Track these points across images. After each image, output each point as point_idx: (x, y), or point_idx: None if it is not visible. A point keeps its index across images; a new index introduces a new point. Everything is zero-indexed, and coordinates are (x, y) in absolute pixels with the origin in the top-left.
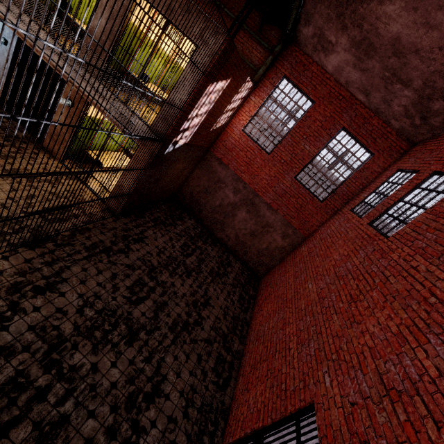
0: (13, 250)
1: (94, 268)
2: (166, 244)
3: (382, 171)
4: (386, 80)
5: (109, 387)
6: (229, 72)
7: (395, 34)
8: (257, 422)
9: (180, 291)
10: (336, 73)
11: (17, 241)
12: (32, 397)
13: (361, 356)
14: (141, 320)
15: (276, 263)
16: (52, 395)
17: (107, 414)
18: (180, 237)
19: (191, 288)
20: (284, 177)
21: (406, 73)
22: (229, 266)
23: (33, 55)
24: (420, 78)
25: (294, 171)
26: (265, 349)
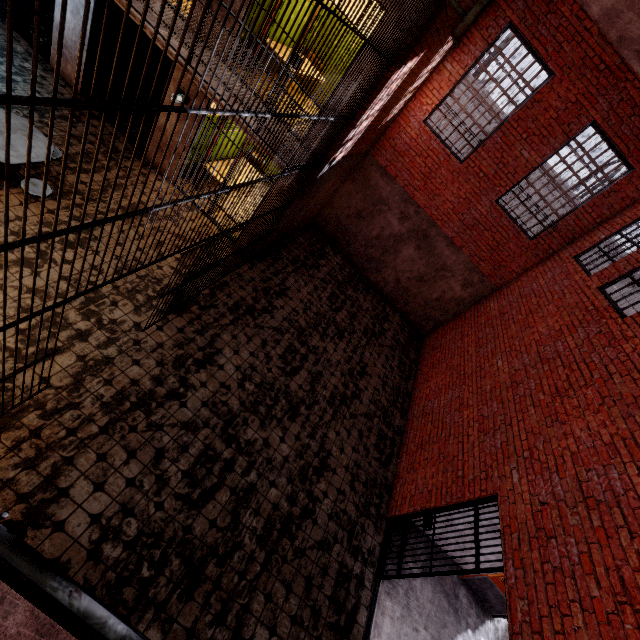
0: (164, 319)
1: (243, 334)
2: (312, 296)
3: None
4: None
5: (282, 461)
6: (425, 43)
7: None
8: (428, 502)
9: (334, 357)
10: (605, 21)
11: (164, 306)
12: (223, 467)
13: (559, 460)
14: (299, 393)
15: (448, 318)
16: (238, 466)
17: (285, 484)
18: (326, 284)
19: (345, 354)
20: (480, 199)
21: None
22: (386, 321)
23: (116, 7)
24: None
25: (497, 192)
26: (435, 430)
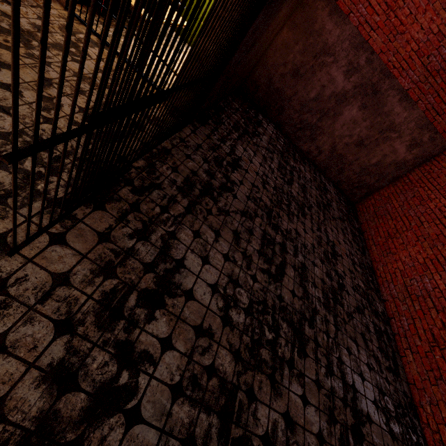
0: (65, 217)
1: (207, 227)
2: (264, 167)
3: None
4: None
5: (317, 445)
6: None
7: None
8: None
9: (307, 241)
10: None
11: (63, 192)
12: None
13: None
14: (296, 304)
15: (384, 184)
16: None
17: None
18: (271, 154)
19: (314, 234)
20: None
21: None
22: (326, 191)
23: None
24: None
25: None
26: None
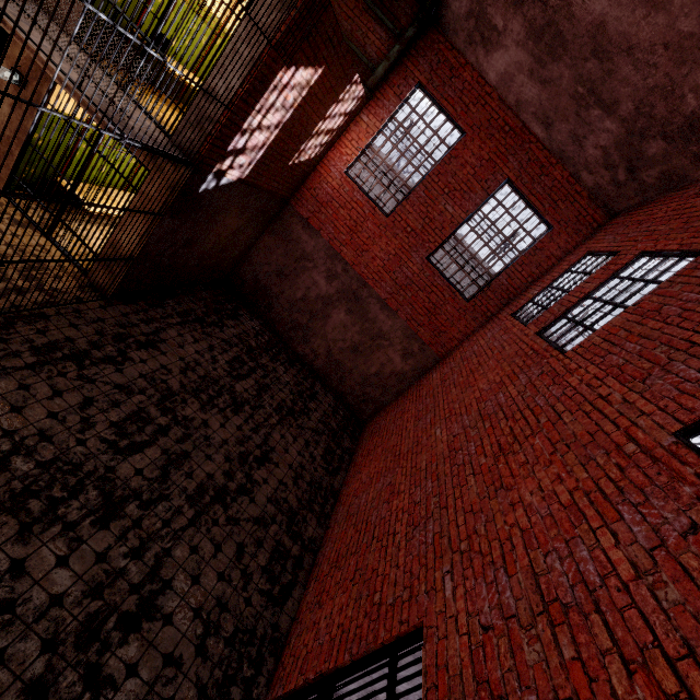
0: None
1: (47, 385)
2: (201, 356)
3: (563, 255)
4: (579, 100)
5: (45, 604)
6: (319, 53)
7: (598, 16)
8: (326, 660)
9: (218, 435)
10: (502, 86)
11: None
12: None
13: (507, 545)
14: (134, 482)
15: (391, 398)
16: None
17: (32, 656)
18: (229, 347)
19: (240, 432)
20: (411, 256)
21: (611, 89)
22: (313, 399)
23: None
24: (631, 98)
25: (427, 248)
26: (356, 535)
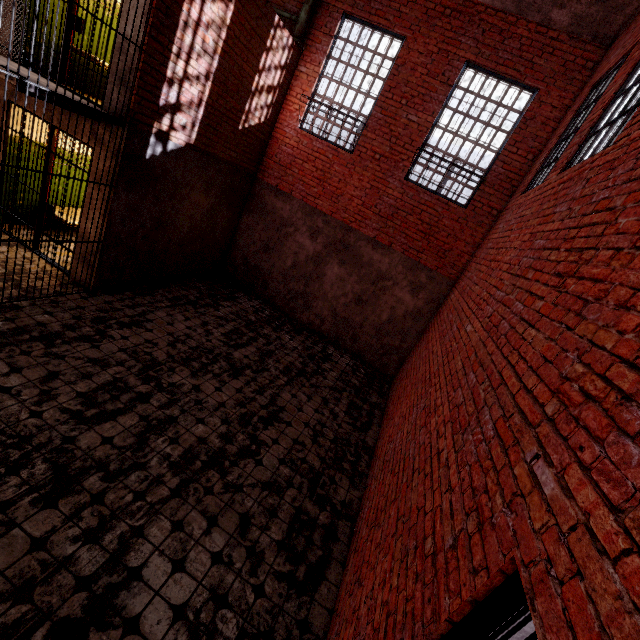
0: None
1: (4, 363)
2: (193, 330)
3: (562, 113)
4: None
5: None
6: None
7: None
8: None
9: (213, 398)
10: None
11: None
12: None
13: None
14: (99, 451)
15: (413, 342)
16: None
17: None
18: (226, 322)
19: (240, 395)
20: (388, 183)
21: None
22: (326, 361)
23: None
24: None
25: (402, 168)
26: (394, 479)
